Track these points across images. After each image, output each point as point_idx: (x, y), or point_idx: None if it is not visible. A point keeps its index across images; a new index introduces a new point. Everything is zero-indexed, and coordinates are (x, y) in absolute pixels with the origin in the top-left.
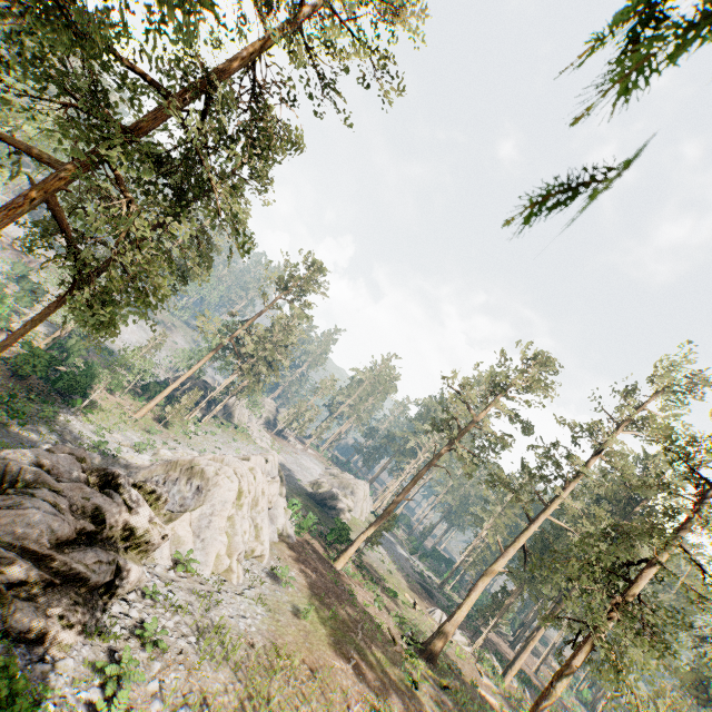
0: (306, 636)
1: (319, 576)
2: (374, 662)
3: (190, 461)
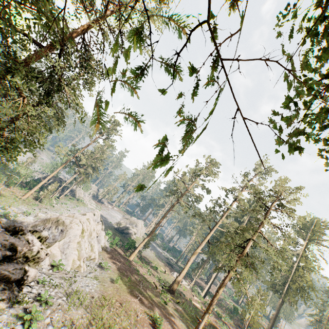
0: (117, 290)
1: (122, 264)
2: (148, 297)
3: (57, 218)
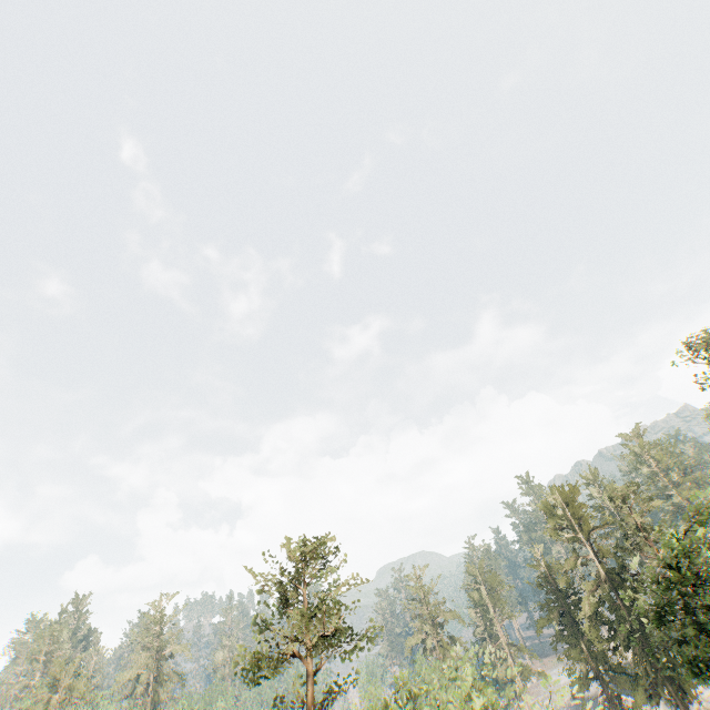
0: None
1: None
2: None
3: None
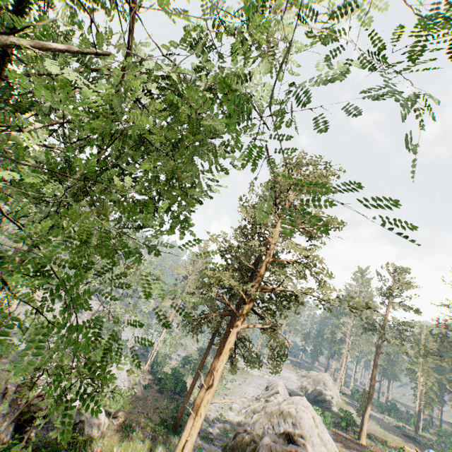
0: None
1: None
2: None
3: (278, 409)
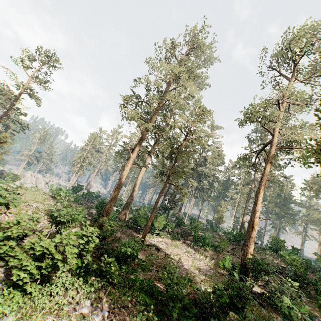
0: None
1: None
2: None
3: (21, 174)
